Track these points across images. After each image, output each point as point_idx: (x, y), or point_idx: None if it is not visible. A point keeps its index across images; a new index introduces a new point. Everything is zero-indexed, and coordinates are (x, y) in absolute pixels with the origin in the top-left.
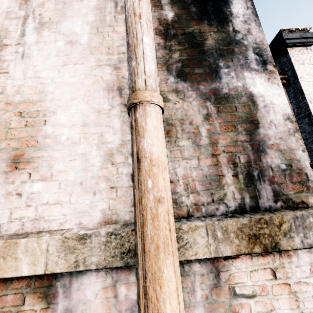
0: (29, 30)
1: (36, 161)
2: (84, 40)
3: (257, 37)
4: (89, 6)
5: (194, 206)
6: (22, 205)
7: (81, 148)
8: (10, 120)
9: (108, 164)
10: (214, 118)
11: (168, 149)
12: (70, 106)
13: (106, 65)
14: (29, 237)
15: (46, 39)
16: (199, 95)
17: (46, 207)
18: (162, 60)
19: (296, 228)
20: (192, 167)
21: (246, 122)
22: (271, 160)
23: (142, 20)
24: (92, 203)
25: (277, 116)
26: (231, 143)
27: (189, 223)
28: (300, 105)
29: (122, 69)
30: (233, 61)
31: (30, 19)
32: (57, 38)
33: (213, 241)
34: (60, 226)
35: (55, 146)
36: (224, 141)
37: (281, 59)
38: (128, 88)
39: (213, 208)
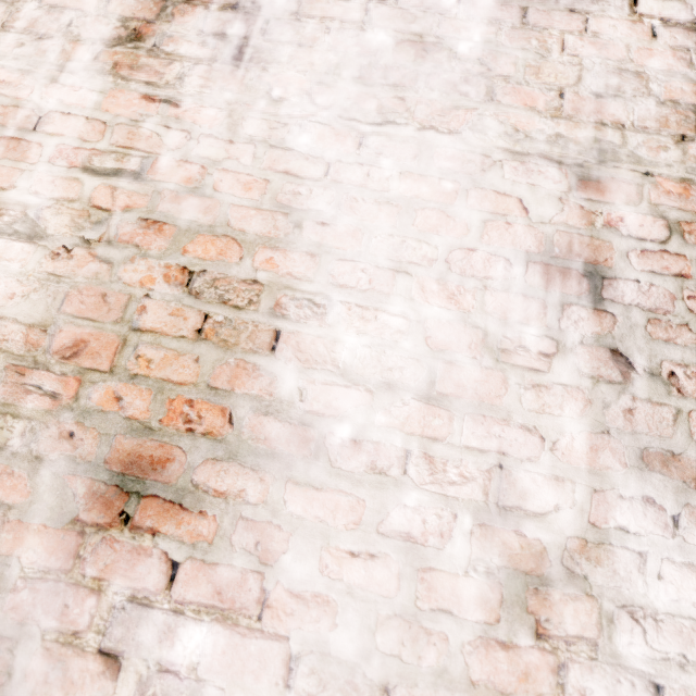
0: None
1: (209, 512)
2: (469, 45)
3: None
4: None
5: None
6: None
7: (406, 506)
8: (145, 294)
9: (521, 626)
10: None
11: None
12: (383, 298)
13: (545, 160)
14: None
15: (331, 10)
16: None
17: None
18: None
19: None
20: None
21: None
22: None
23: None
24: None
25: None
26: None
27: None
28: None
29: (608, 189)
30: None
31: None
32: (371, 15)
33: None
34: None
35: (300, 465)
36: None
37: None
38: (630, 280)
39: None
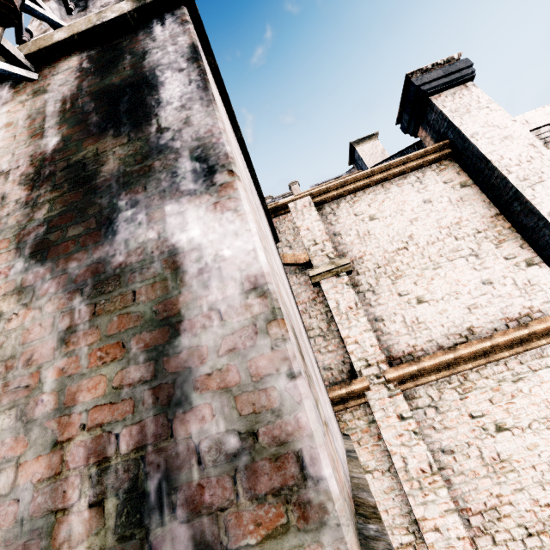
0: None
1: None
2: None
3: (202, 126)
4: None
5: None
6: None
7: None
8: None
9: None
10: (82, 335)
11: None
12: None
13: None
14: None
15: None
16: (63, 285)
17: None
18: (13, 231)
19: None
20: None
21: (152, 324)
22: (201, 426)
23: None
24: None
25: (227, 288)
26: (105, 397)
27: None
28: (493, 183)
29: None
30: (146, 189)
31: None
32: None
33: None
34: None
35: None
36: (90, 395)
37: (428, 118)
38: None
39: None
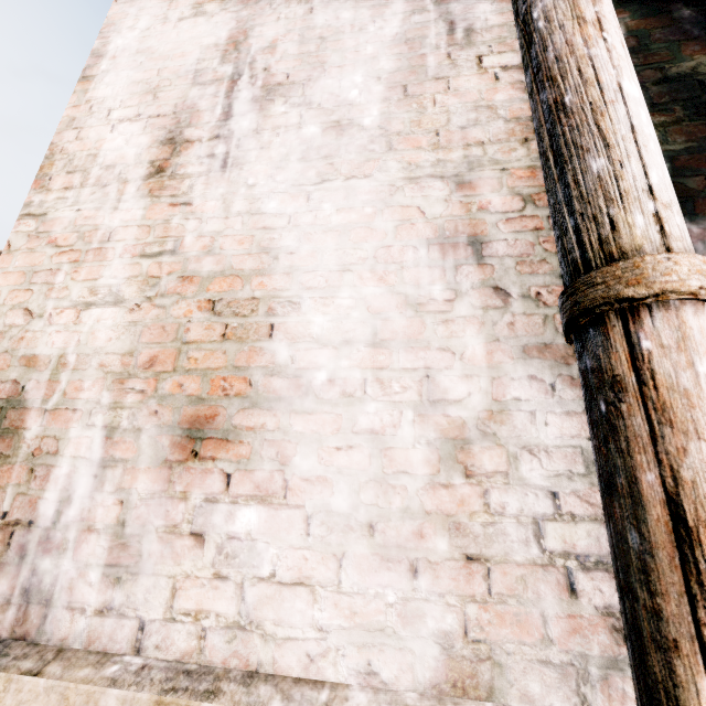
0: (241, 104)
1: (245, 440)
2: (370, 119)
3: None
4: (382, 38)
5: None
6: (203, 570)
7: (368, 413)
8: (188, 321)
9: (454, 472)
10: None
11: None
12: (336, 289)
13: (432, 178)
14: (224, 698)
15: (278, 122)
16: None
17: (267, 589)
18: None
19: None
20: None
21: None
22: None
23: (608, 32)
24: (408, 604)
25: None
26: None
27: None
28: None
29: (477, 186)
30: None
31: (243, 81)
32: (304, 118)
33: None
34: (309, 668)
35: (297, 402)
36: None
37: None
38: (501, 240)
39: None
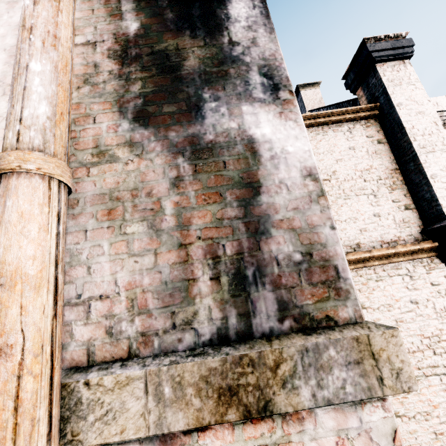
0: None
1: None
2: None
3: (266, 49)
4: (11, 24)
5: (141, 337)
6: None
7: None
8: None
9: None
10: (188, 183)
11: (107, 241)
12: None
13: None
14: None
15: None
16: (166, 147)
17: None
18: (113, 97)
19: (305, 369)
20: (144, 270)
21: (240, 185)
22: (278, 247)
23: (34, 35)
24: None
25: (291, 172)
26: (212, 223)
27: (118, 372)
28: (401, 145)
29: None
30: (225, 89)
31: None
32: None
33: (155, 405)
34: None
35: None
36: (201, 220)
37: (369, 81)
38: None
39: (174, 339)
